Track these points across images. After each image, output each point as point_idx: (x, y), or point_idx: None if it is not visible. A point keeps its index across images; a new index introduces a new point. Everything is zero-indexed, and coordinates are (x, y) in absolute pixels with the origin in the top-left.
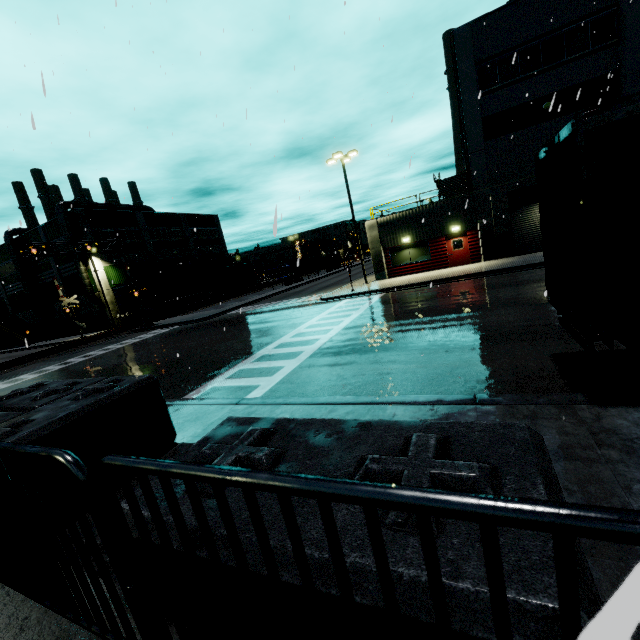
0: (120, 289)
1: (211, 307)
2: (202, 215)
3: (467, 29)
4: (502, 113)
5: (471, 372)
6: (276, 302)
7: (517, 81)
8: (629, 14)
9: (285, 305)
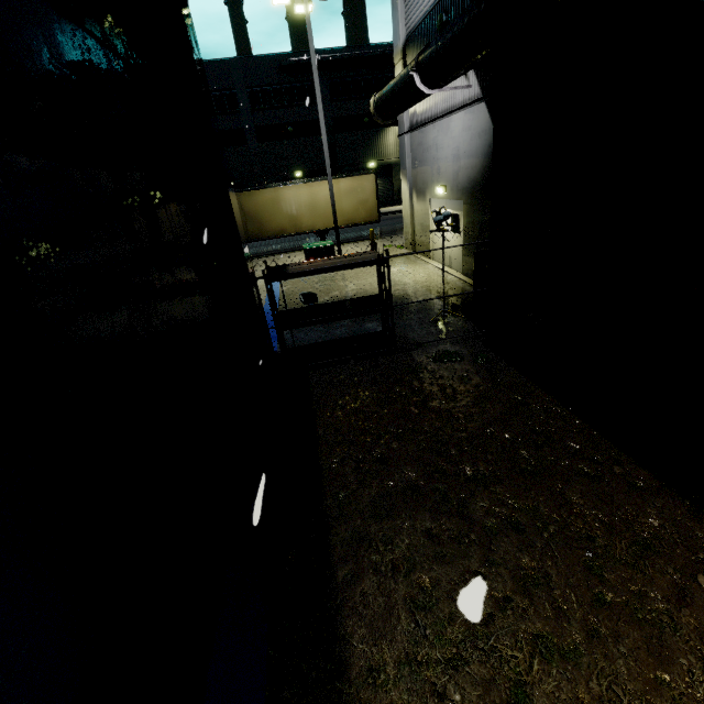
0: None
1: None
2: None
3: None
4: None
5: None
6: None
7: None
8: (242, 98)
9: None
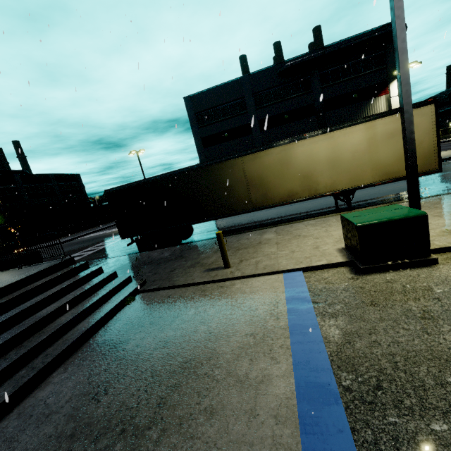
0: (1, 227)
1: (71, 235)
2: (67, 174)
3: (189, 98)
4: (209, 136)
5: (125, 252)
6: (108, 230)
7: (213, 123)
8: (249, 102)
9: (110, 232)
